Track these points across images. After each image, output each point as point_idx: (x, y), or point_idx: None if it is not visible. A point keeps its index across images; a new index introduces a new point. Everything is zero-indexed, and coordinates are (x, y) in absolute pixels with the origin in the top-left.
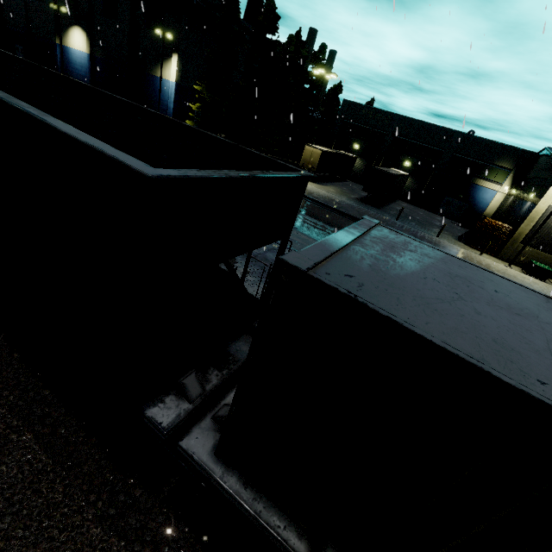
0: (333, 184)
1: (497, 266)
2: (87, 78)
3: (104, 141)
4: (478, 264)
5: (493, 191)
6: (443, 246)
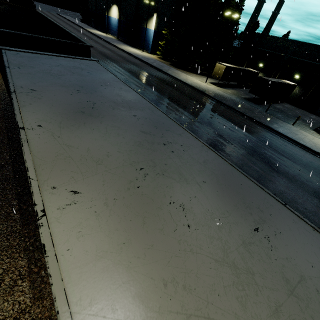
0: (234, 89)
1: None
2: (116, 32)
3: (7, 28)
4: (310, 142)
5: None
6: (289, 129)
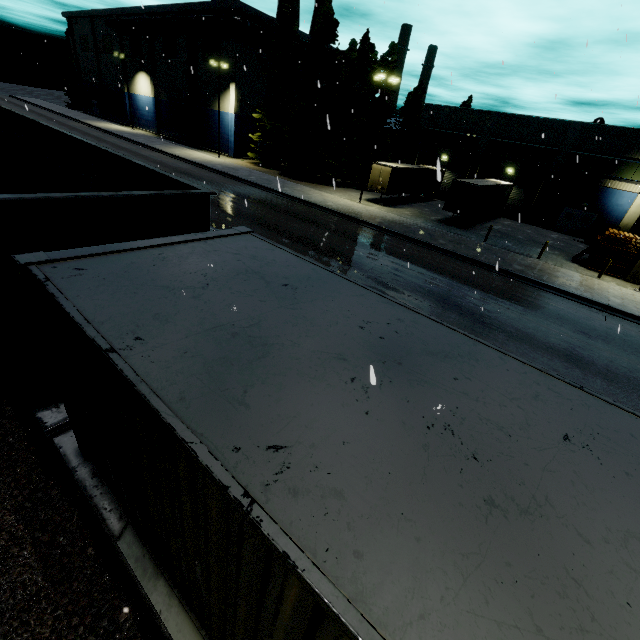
0: (412, 205)
1: (617, 290)
2: (154, 122)
3: None
4: (585, 289)
5: (632, 193)
6: (540, 269)
